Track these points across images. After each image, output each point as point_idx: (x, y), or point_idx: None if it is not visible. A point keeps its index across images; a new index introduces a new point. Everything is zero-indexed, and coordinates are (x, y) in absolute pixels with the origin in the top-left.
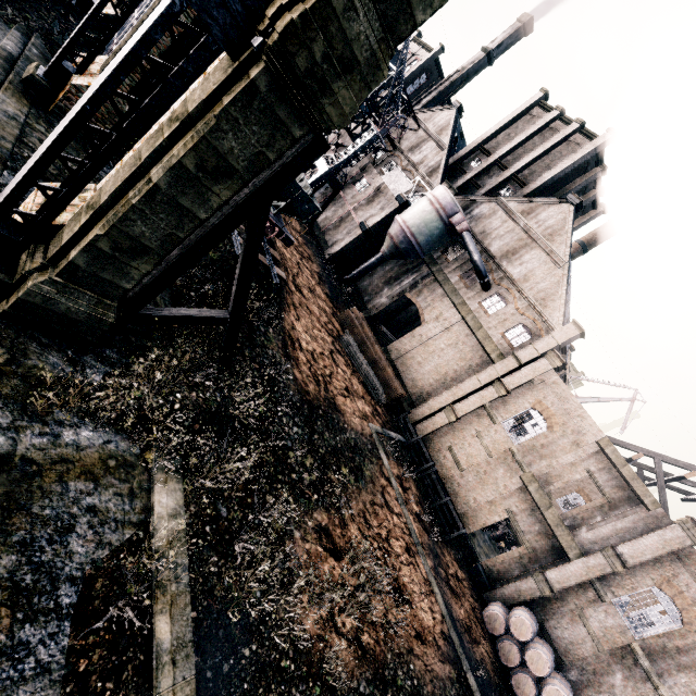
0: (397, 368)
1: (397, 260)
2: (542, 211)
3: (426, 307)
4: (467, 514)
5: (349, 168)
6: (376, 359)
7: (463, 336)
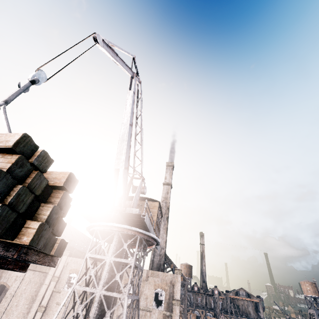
0: None
1: None
2: None
3: (7, 280)
4: None
5: None
6: None
7: (32, 275)
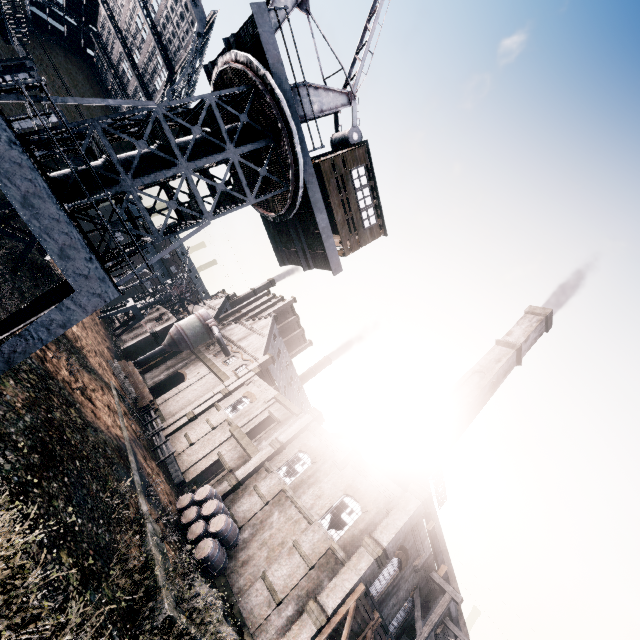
0: (160, 408)
1: (177, 357)
2: (259, 322)
3: (190, 372)
4: (189, 471)
5: (151, 308)
6: (138, 384)
7: (210, 379)
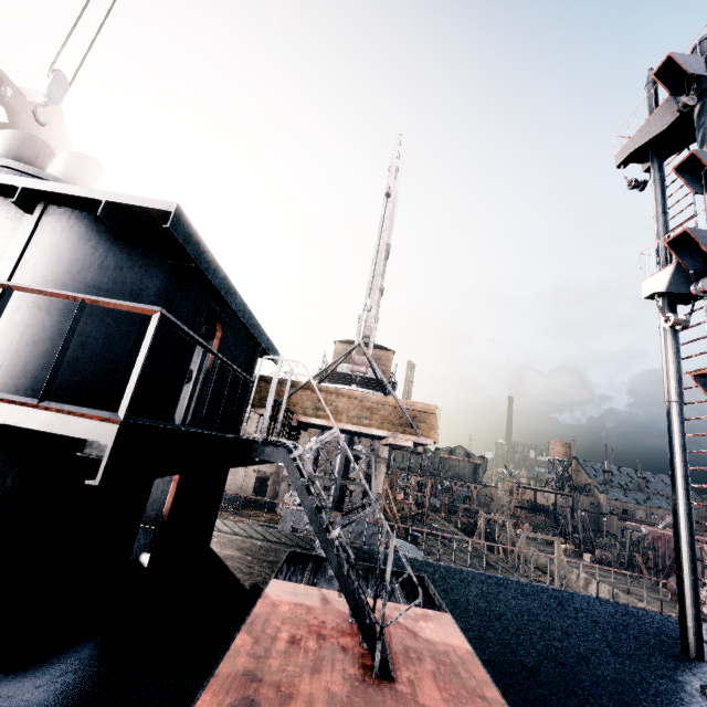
0: None
1: None
2: None
3: None
4: (243, 492)
5: None
6: None
7: None
